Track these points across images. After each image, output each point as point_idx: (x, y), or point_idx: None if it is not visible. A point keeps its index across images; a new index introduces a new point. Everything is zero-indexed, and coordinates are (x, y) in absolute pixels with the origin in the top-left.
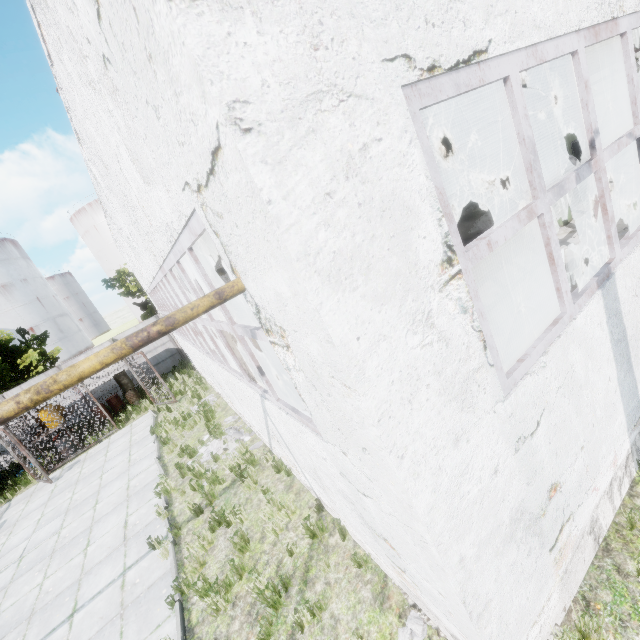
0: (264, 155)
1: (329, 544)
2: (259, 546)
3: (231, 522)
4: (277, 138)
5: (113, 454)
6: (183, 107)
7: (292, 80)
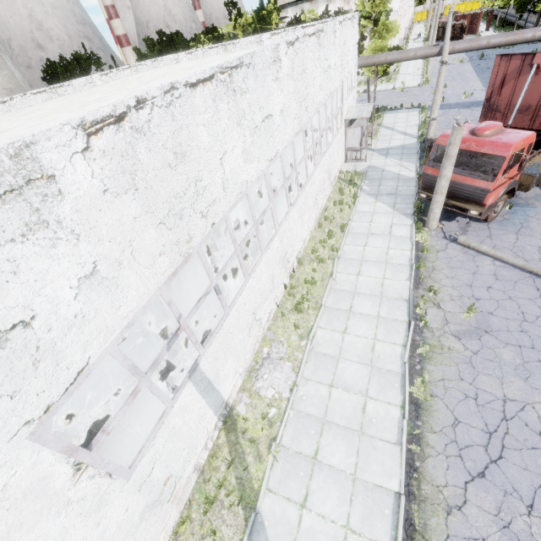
0: None
1: None
2: None
3: None
4: None
5: None
6: None
7: None
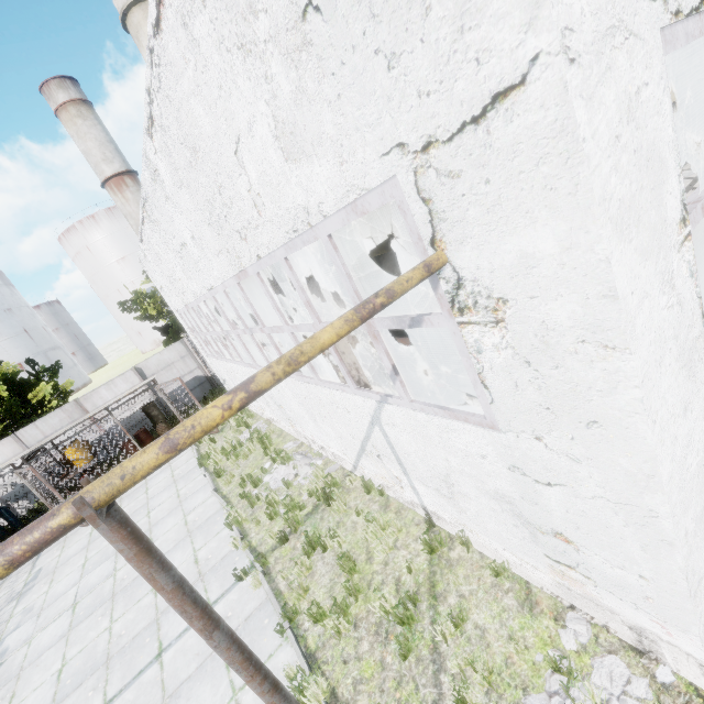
0: (581, 89)
1: (451, 558)
2: (368, 567)
3: (327, 546)
4: (588, 72)
5: (155, 491)
6: (466, 45)
7: (598, 11)
